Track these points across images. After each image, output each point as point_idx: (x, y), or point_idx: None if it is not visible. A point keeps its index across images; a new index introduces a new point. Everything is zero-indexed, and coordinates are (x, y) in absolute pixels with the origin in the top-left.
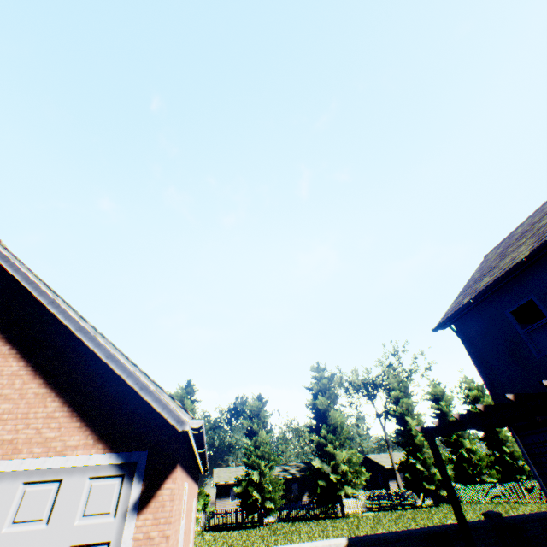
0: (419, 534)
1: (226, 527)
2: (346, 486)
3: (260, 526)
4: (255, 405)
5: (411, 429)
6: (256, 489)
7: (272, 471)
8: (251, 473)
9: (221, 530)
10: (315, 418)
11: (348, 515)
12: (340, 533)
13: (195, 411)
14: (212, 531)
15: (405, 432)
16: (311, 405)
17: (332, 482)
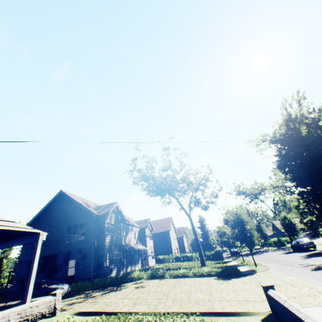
0: None
1: None
2: None
3: None
4: None
5: (3, 264)
6: None
7: None
8: None
9: None
10: None
11: None
12: None
13: None
14: None
15: None
16: None
17: None
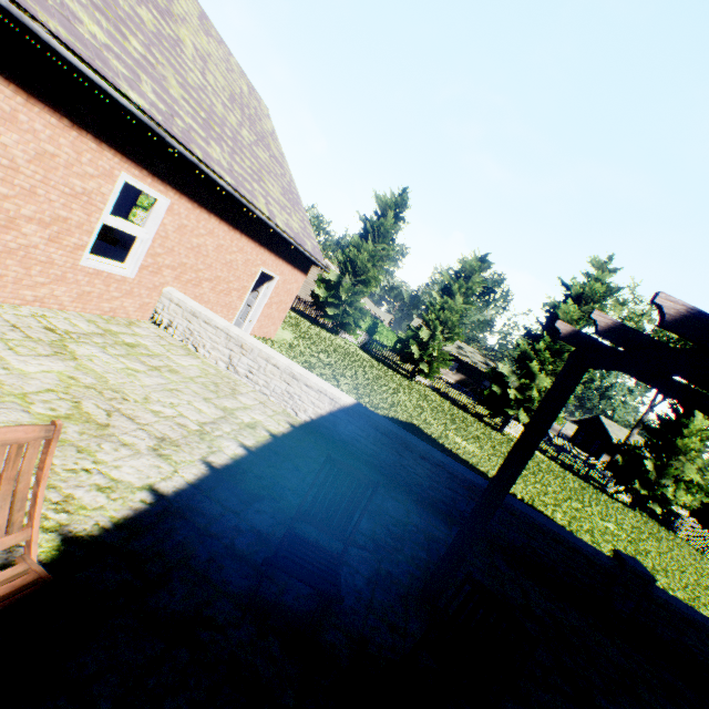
0: (462, 478)
1: (381, 359)
2: (521, 411)
3: (404, 377)
4: (469, 263)
5: (686, 427)
6: (419, 346)
7: (446, 343)
8: (421, 330)
9: (372, 357)
10: (543, 326)
11: (504, 434)
12: (451, 428)
13: (396, 233)
14: (363, 351)
15: (671, 424)
16: (549, 307)
17: (510, 398)
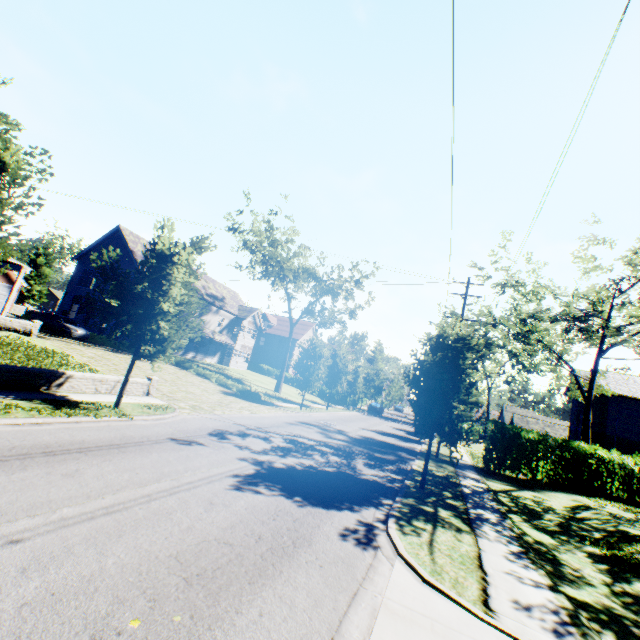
0: None
1: None
2: (32, 300)
3: None
4: None
5: None
6: None
7: None
8: None
9: None
10: (32, 265)
11: None
12: None
13: None
14: None
15: None
16: (34, 259)
17: (23, 295)
